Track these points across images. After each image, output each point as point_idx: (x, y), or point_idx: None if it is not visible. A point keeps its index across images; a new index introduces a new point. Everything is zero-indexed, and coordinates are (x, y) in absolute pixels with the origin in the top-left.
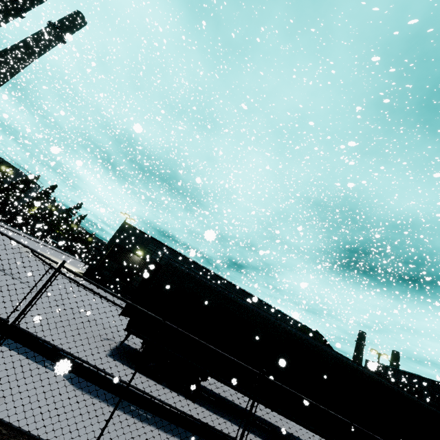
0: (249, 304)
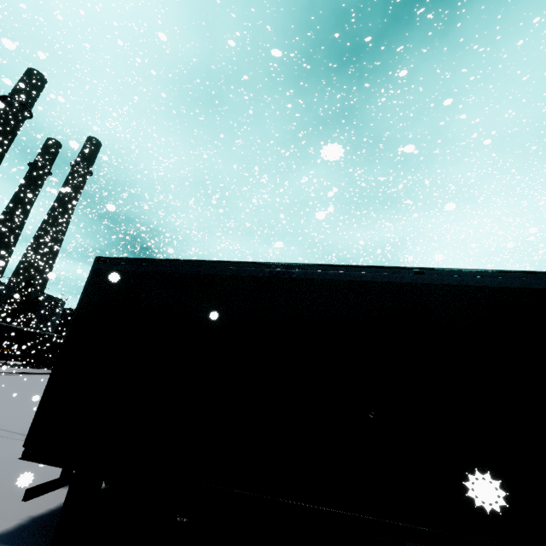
0: (322, 271)
